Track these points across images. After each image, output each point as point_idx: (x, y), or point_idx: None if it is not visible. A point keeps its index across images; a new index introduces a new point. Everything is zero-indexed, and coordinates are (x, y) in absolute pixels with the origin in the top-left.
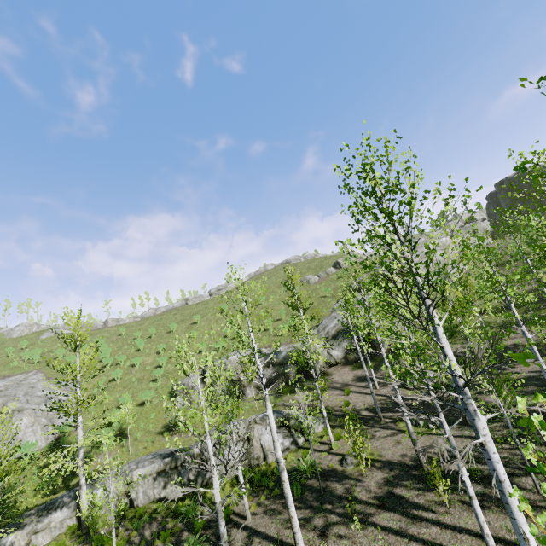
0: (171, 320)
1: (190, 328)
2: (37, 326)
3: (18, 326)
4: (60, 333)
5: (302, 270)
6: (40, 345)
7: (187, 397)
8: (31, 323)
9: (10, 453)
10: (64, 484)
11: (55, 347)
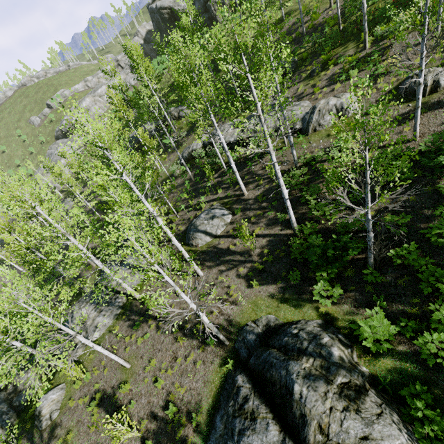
0: None
1: None
2: None
3: None
4: None
5: (31, 105)
6: None
7: None
8: None
9: None
10: None
11: None
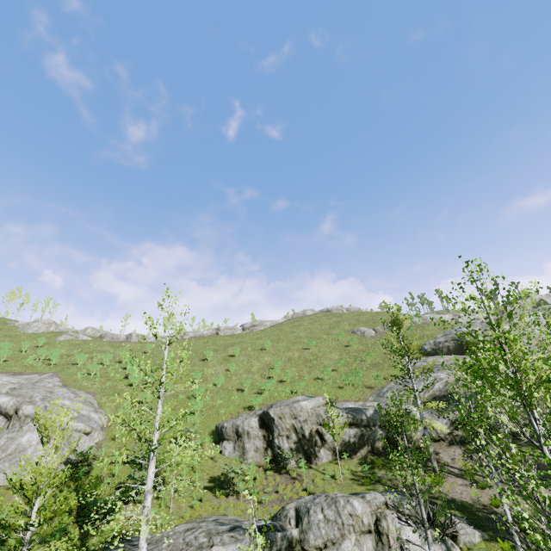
0: (203, 347)
1: (227, 360)
2: (56, 326)
3: (36, 321)
4: (79, 338)
5: (351, 321)
6: (57, 346)
7: (239, 444)
8: (51, 322)
9: (62, 481)
10: (80, 540)
11: (73, 352)
